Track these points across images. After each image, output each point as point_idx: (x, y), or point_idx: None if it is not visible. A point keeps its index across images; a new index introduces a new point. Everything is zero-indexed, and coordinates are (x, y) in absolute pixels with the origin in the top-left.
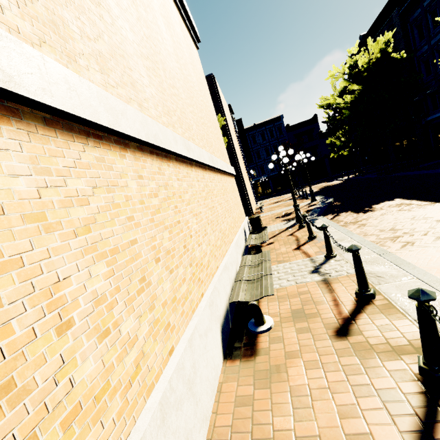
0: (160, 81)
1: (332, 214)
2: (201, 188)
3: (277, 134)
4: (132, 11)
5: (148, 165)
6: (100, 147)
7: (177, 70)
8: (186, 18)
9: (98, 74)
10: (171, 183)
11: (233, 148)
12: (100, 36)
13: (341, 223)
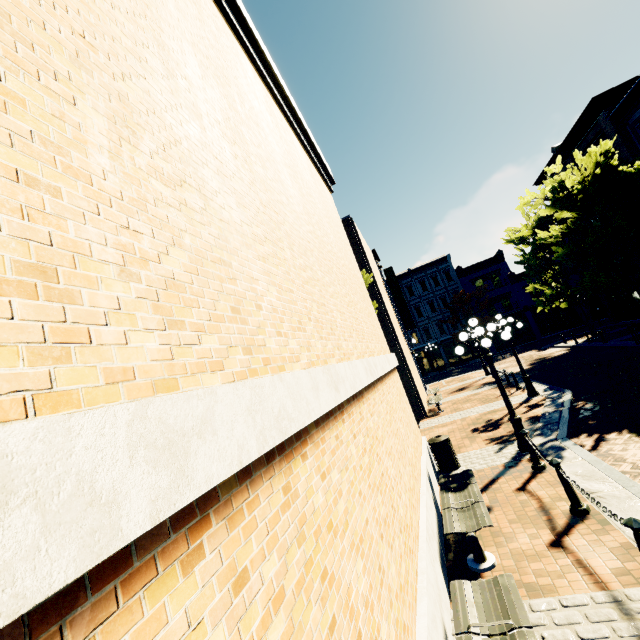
0: (285, 270)
1: (588, 433)
2: (360, 450)
3: (444, 281)
4: (243, 174)
5: (261, 508)
6: (113, 609)
7: (308, 236)
8: (316, 159)
9: (154, 336)
10: (311, 504)
11: (385, 313)
12: (175, 243)
13: (623, 464)
